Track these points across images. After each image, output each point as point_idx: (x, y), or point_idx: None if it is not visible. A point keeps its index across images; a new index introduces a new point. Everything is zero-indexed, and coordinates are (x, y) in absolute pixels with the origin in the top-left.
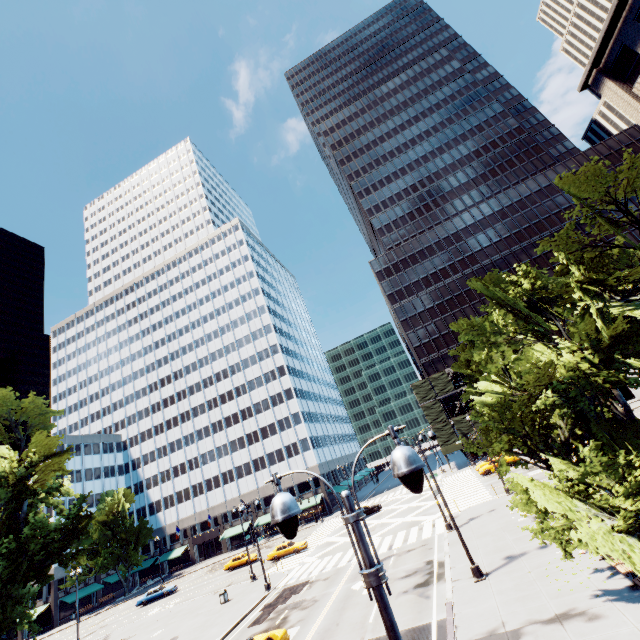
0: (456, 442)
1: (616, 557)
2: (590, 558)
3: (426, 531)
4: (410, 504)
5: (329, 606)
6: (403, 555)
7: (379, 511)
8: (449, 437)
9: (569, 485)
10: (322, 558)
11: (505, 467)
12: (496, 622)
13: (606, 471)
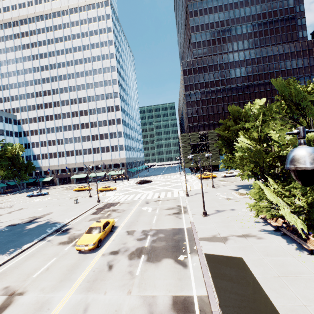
0: (191, 164)
1: (292, 222)
2: (254, 217)
3: (175, 194)
4: (166, 183)
5: (132, 213)
6: (165, 201)
7: (151, 182)
8: (189, 161)
9: (276, 191)
10: (125, 195)
11: (246, 177)
12: (215, 233)
13: (300, 189)
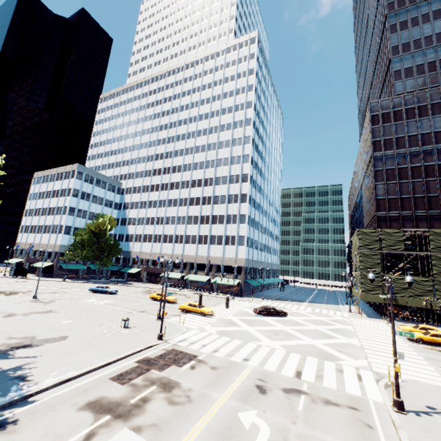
0: (380, 295)
1: None
2: None
3: (350, 381)
4: (317, 327)
5: (199, 431)
6: (320, 405)
7: (284, 317)
8: (374, 288)
9: None
10: (220, 335)
11: None
12: None
13: None
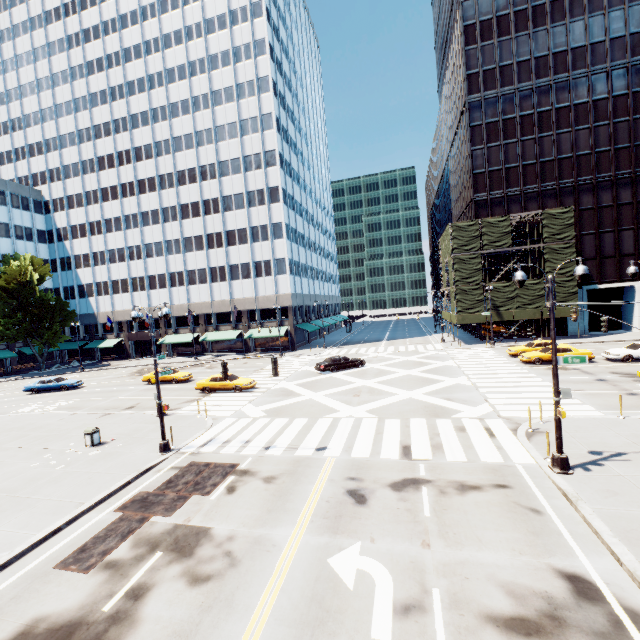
0: (482, 313)
1: None
2: None
3: (480, 442)
4: (410, 371)
5: (260, 631)
6: (454, 497)
7: (361, 367)
8: (474, 305)
9: None
10: (271, 418)
11: None
12: None
13: None
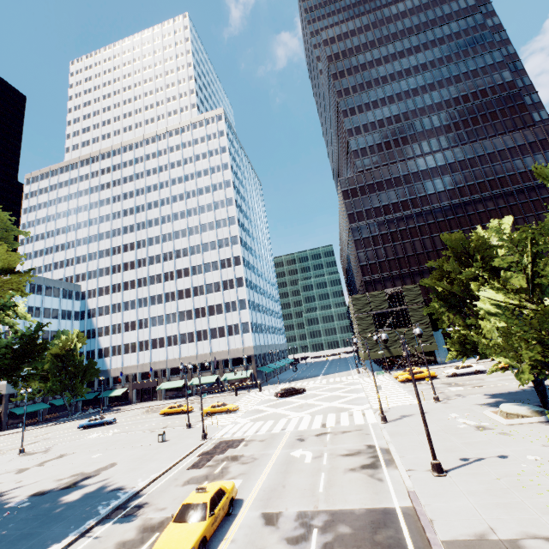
0: (378, 351)
1: None
2: None
3: (357, 418)
4: (333, 393)
5: (271, 466)
6: (339, 435)
7: (303, 393)
8: (373, 346)
9: None
10: (254, 422)
11: (526, 376)
12: (481, 526)
13: None
